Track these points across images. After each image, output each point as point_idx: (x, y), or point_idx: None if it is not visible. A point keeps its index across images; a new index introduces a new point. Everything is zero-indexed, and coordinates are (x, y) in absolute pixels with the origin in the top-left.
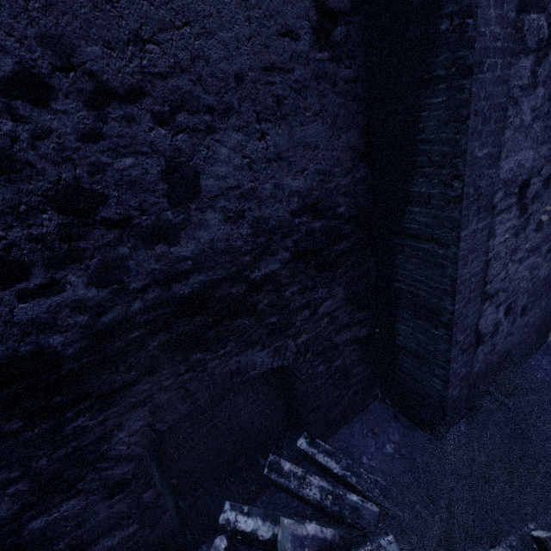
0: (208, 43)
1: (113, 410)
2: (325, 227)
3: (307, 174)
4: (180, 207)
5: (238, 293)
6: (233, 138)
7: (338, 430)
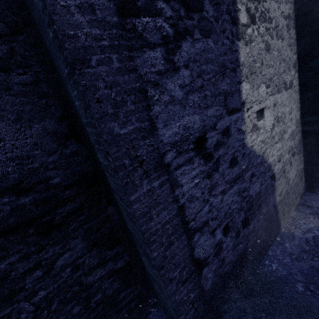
0: None
1: None
2: (39, 199)
3: None
4: None
5: None
6: None
7: None
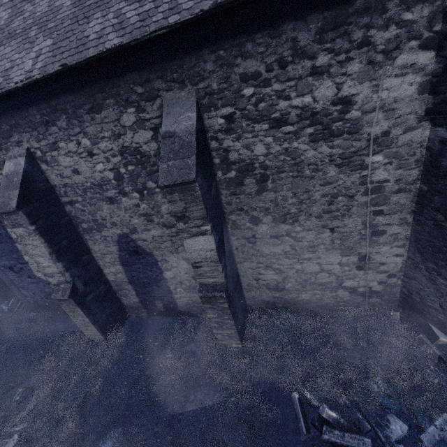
0: None
1: None
2: None
3: None
4: None
5: None
6: None
7: None
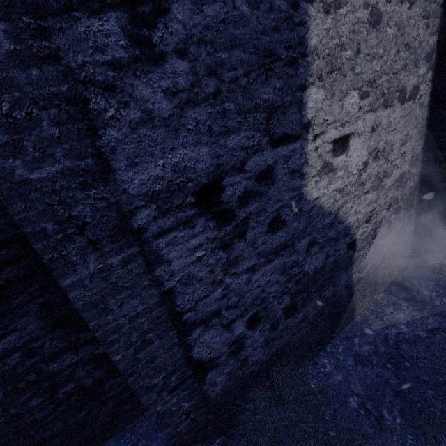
0: None
1: None
2: None
3: None
4: None
5: None
6: None
7: (105, 442)
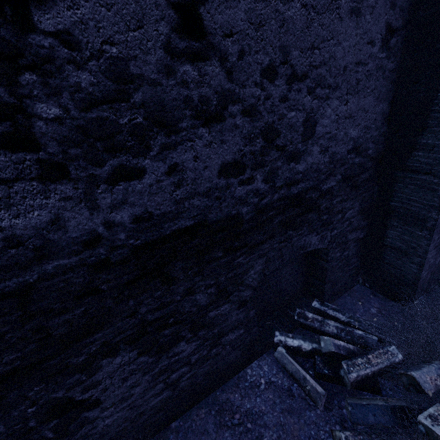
0: (337, 49)
1: (252, 256)
2: (360, 162)
3: (360, 127)
4: (305, 142)
5: (314, 197)
6: (334, 103)
7: (336, 299)
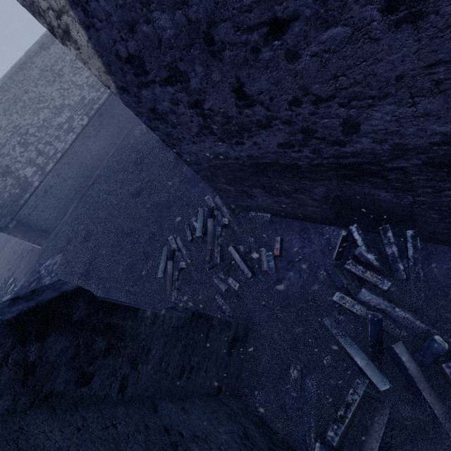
0: (378, 65)
1: (315, 183)
2: None
3: None
4: (347, 135)
5: (374, 169)
6: (387, 108)
7: (441, 244)
